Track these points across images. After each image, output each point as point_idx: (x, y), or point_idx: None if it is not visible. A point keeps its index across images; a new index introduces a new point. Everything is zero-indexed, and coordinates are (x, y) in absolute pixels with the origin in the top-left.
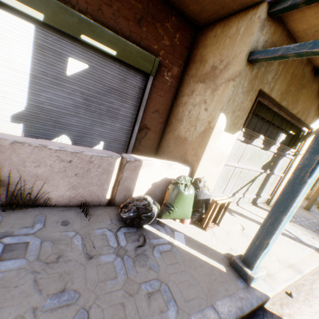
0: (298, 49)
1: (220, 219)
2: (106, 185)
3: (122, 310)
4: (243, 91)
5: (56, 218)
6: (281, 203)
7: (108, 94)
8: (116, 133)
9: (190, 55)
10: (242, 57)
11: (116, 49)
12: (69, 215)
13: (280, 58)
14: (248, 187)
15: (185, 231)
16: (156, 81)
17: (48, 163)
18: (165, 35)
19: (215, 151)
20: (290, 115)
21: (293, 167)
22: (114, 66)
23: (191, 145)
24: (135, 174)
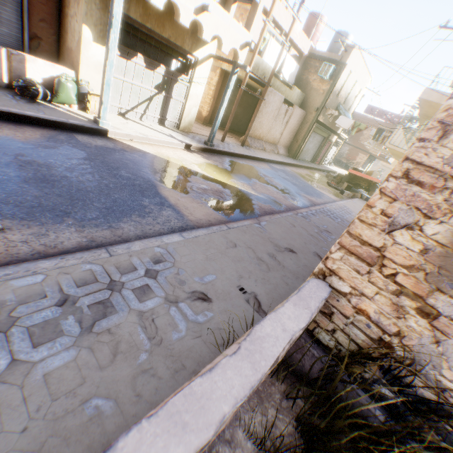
0: None
1: None
2: (2, 71)
3: (15, 106)
4: (98, 9)
5: None
6: (103, 78)
7: None
8: (7, 39)
9: None
10: None
11: None
12: None
13: None
14: (148, 106)
15: (71, 110)
16: None
17: None
18: None
19: (92, 60)
20: (165, 40)
21: (192, 95)
22: None
23: (75, 54)
24: (24, 67)
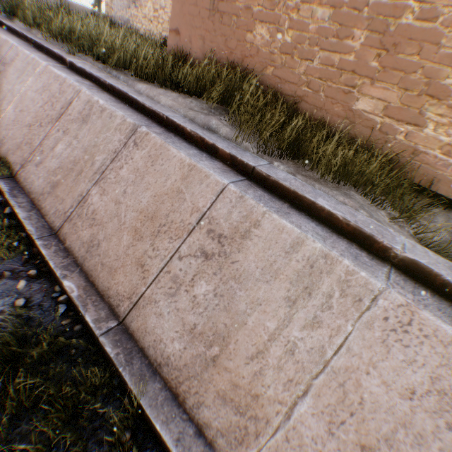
0: None
1: None
2: None
3: None
4: None
5: None
6: None
7: None
8: None
9: None
10: None
11: None
12: None
13: None
14: None
15: None
16: None
17: None
18: None
19: None
20: None
21: None
22: None
23: None
24: None
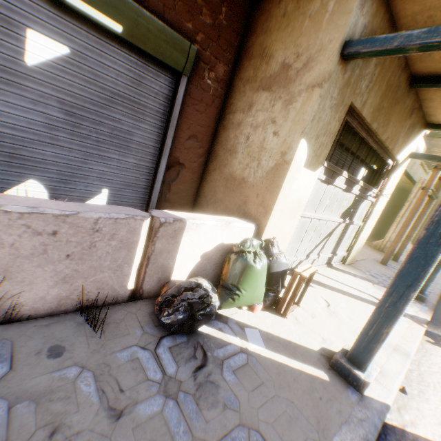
0: (426, 37)
1: (300, 296)
2: (127, 268)
3: None
4: (331, 105)
5: (35, 344)
6: (407, 274)
7: (111, 106)
8: (130, 173)
9: (243, 45)
10: (334, 50)
11: (122, 22)
12: (61, 333)
13: (394, 52)
14: (325, 244)
15: (259, 324)
16: (191, 87)
17: (6, 240)
18: (205, 6)
19: (291, 198)
20: (378, 142)
21: (374, 213)
22: (120, 53)
23: (253, 189)
24: (174, 244)
